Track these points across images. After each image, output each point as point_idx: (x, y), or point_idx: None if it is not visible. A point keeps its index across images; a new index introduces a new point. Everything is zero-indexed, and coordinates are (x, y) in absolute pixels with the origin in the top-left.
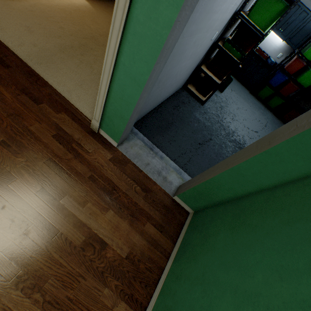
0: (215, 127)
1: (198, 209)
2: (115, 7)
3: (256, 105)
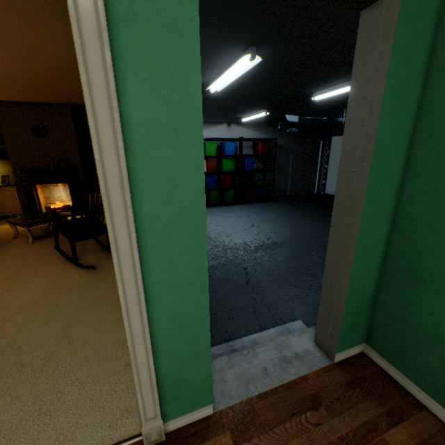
0: (231, 255)
1: (365, 334)
2: (109, 228)
3: (221, 210)
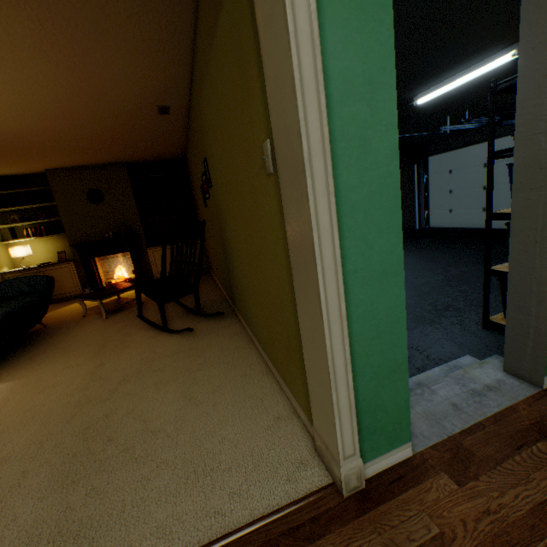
0: None
1: None
2: (310, 200)
3: None
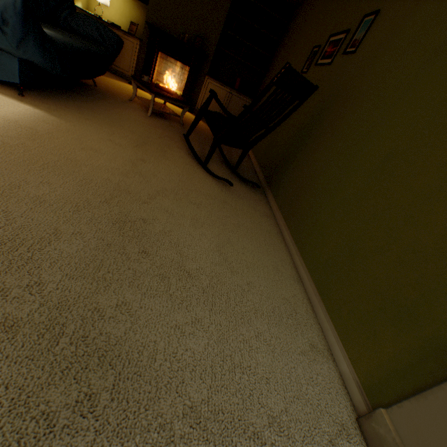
0: None
1: None
2: None
3: None
